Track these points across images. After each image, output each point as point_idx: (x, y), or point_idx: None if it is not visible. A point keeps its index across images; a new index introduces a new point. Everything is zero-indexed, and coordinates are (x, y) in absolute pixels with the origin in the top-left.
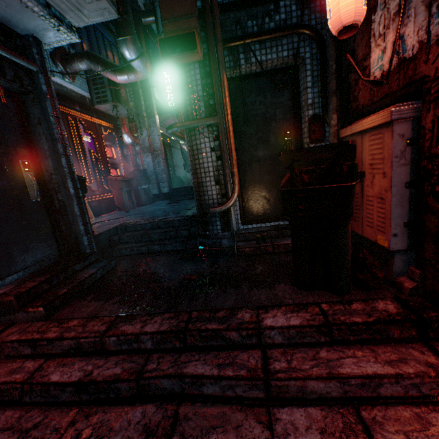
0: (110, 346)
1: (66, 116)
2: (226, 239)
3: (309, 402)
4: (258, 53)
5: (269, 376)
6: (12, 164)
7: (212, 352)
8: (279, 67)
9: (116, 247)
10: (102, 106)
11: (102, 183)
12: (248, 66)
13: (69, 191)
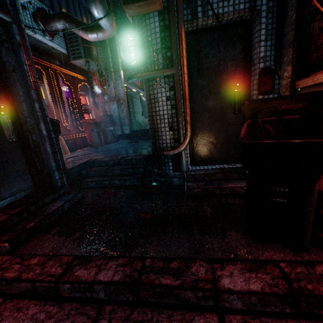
0: (64, 292)
1: (47, 69)
2: (176, 178)
3: None
4: (215, 6)
5: None
6: None
7: (166, 310)
8: (234, 21)
9: (84, 180)
10: (77, 61)
11: (77, 125)
12: (205, 19)
13: (42, 133)
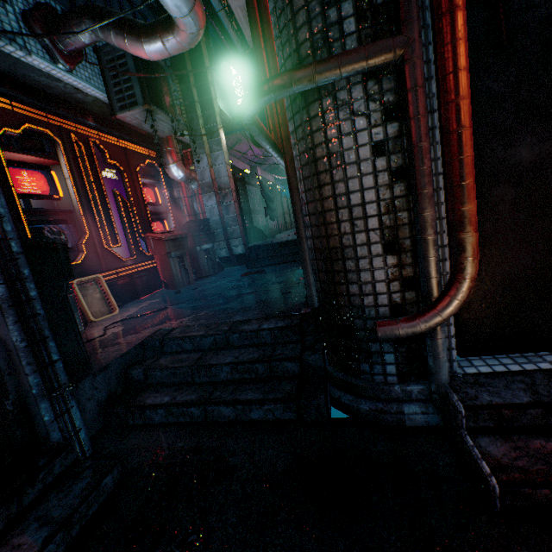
0: None
1: (68, 134)
2: (412, 401)
3: None
4: None
5: None
6: None
7: None
8: None
9: (135, 399)
10: (128, 114)
11: (137, 245)
12: None
13: None
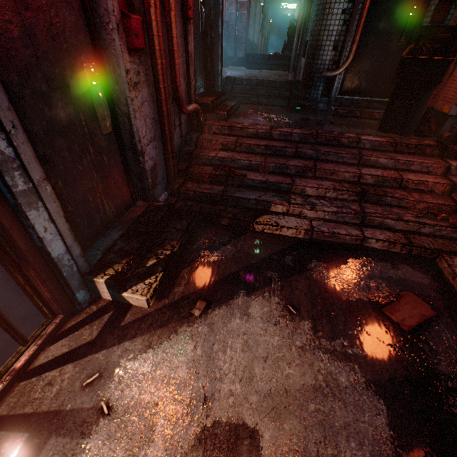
0: (274, 136)
1: None
2: (321, 103)
3: (376, 168)
4: None
5: (362, 155)
6: None
7: (330, 147)
8: None
9: (230, 95)
10: None
11: None
12: None
13: (218, 31)
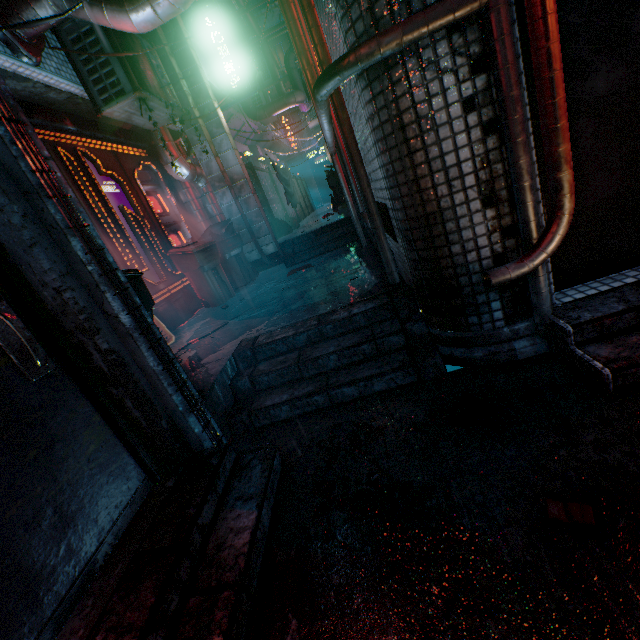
0: None
1: (53, 148)
2: (520, 338)
3: None
4: None
5: None
6: None
7: None
8: None
9: (253, 405)
10: (116, 108)
11: (163, 266)
12: None
13: (119, 322)
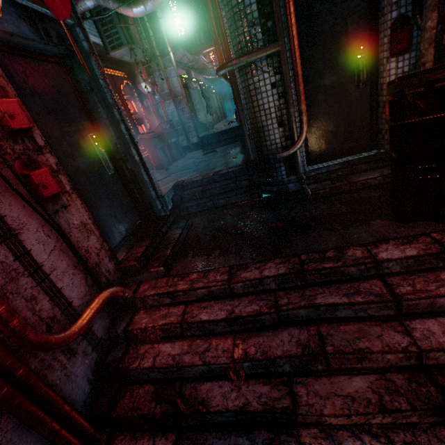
0: (237, 290)
1: None
2: (291, 183)
3: (437, 314)
4: None
5: (399, 298)
6: (84, 140)
7: (333, 285)
8: None
9: (181, 206)
10: (117, 52)
11: None
12: None
13: (135, 159)
